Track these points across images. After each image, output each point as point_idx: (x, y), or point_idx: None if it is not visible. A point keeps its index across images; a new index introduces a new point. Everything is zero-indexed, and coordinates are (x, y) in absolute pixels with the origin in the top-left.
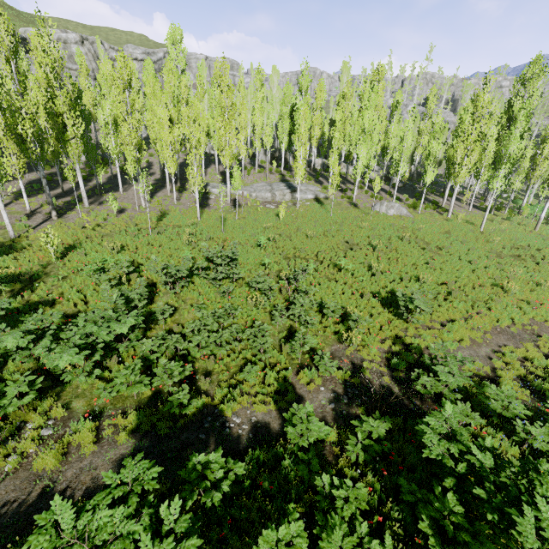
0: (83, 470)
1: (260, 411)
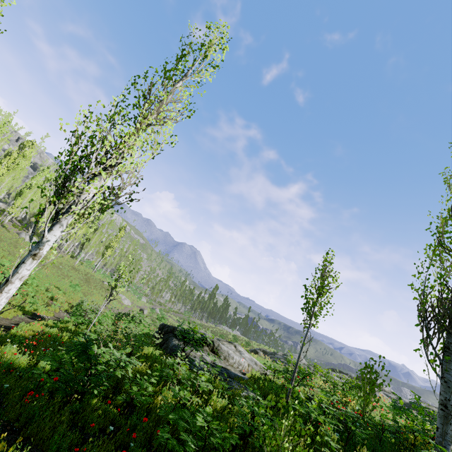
0: (22, 318)
1: (48, 315)
